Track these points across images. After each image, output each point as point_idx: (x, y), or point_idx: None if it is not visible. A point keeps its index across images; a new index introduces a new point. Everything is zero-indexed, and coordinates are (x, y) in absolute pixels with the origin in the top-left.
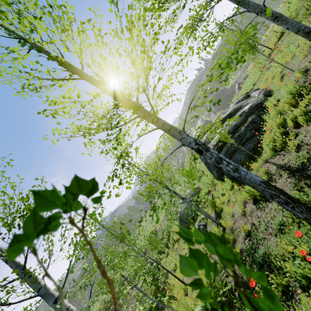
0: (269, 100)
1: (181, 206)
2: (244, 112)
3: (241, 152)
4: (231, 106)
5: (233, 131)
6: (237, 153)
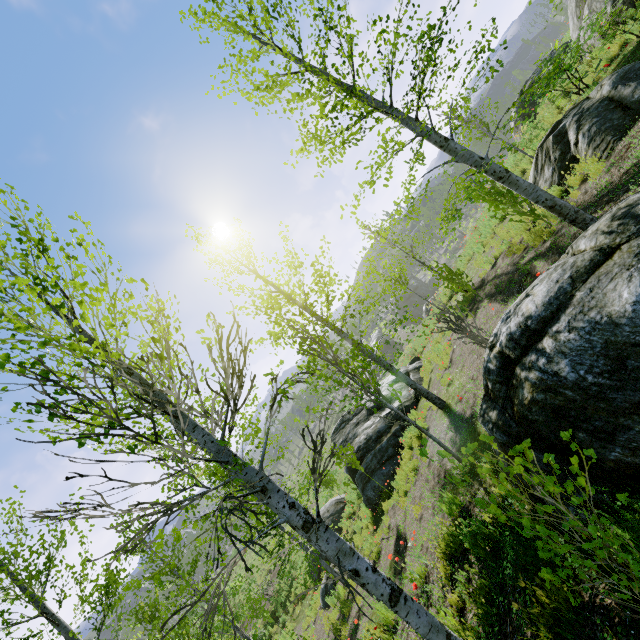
0: (411, 412)
1: None
2: (390, 413)
3: (380, 475)
4: (386, 385)
5: (375, 439)
6: (376, 476)
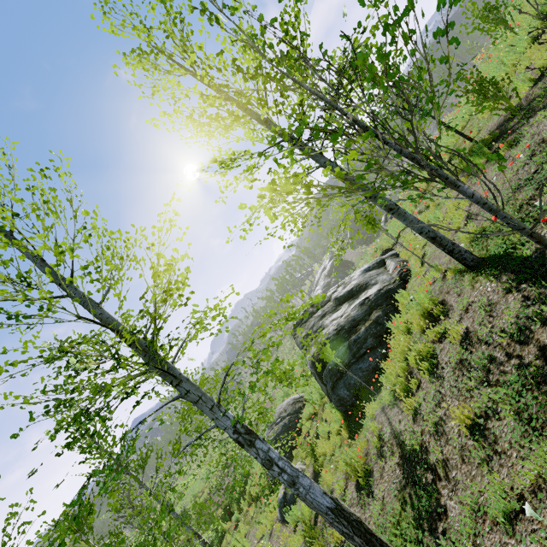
0: (401, 293)
1: (268, 433)
2: (368, 299)
3: (357, 371)
4: (357, 275)
5: (349, 329)
6: (351, 372)
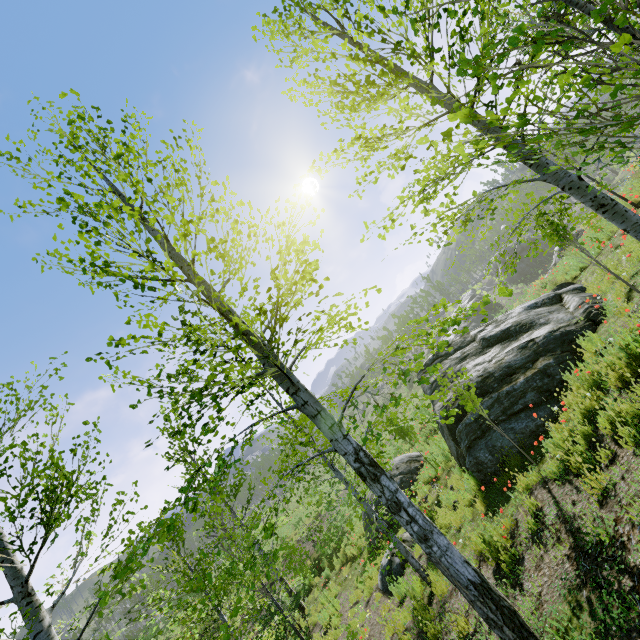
0: (588, 337)
1: None
2: (533, 342)
3: (507, 432)
4: (516, 312)
5: (500, 377)
6: (498, 432)
